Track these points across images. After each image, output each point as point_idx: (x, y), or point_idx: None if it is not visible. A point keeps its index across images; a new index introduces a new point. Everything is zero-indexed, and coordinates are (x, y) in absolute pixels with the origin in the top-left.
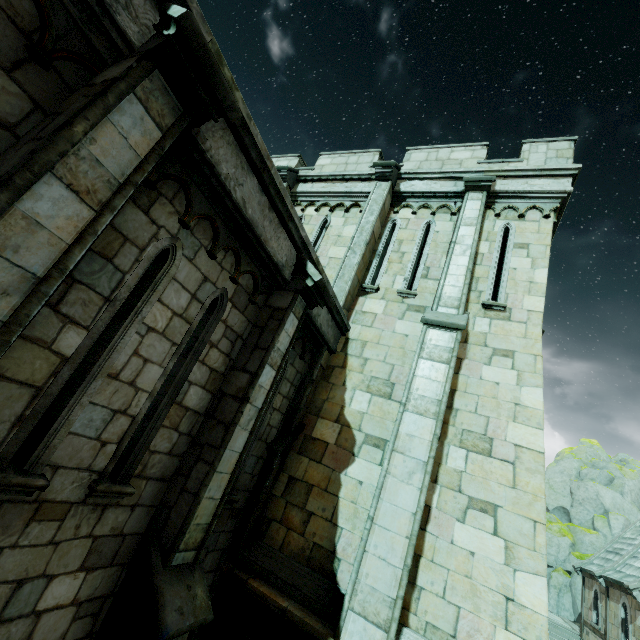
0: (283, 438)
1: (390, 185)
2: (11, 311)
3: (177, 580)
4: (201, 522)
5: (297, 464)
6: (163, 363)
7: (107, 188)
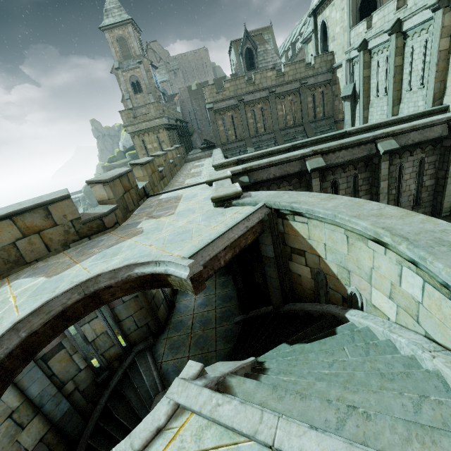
0: None
1: None
2: (387, 197)
3: (445, 218)
4: (447, 207)
5: None
6: (414, 183)
7: (386, 176)
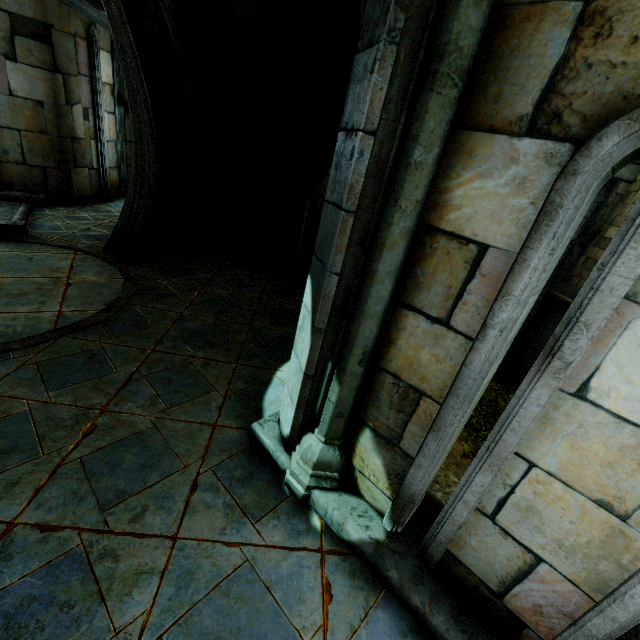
0: (580, 238)
1: None
2: None
3: None
4: None
5: (591, 251)
6: None
7: None
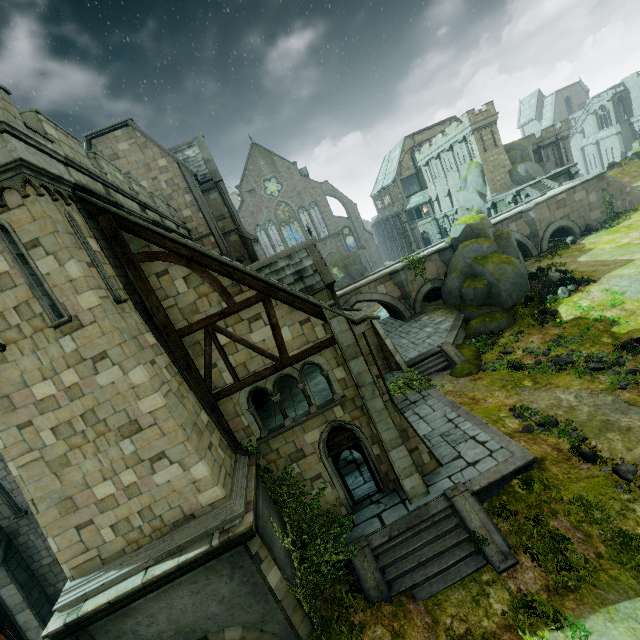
0: None
1: None
2: None
3: None
4: None
5: None
6: None
7: None
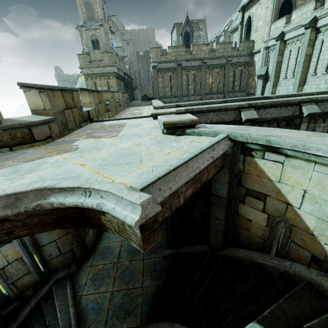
0: None
1: None
2: None
3: None
4: None
5: None
6: None
7: None
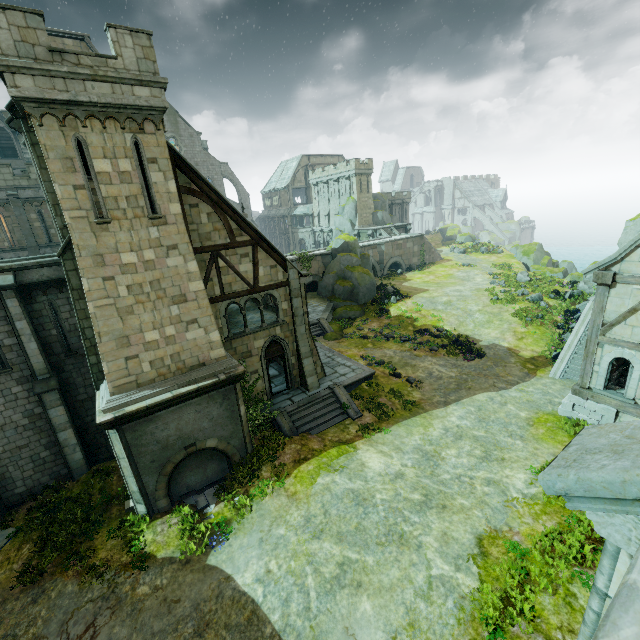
0: None
1: (24, 137)
2: None
3: (42, 382)
4: (41, 368)
5: None
6: None
7: None
